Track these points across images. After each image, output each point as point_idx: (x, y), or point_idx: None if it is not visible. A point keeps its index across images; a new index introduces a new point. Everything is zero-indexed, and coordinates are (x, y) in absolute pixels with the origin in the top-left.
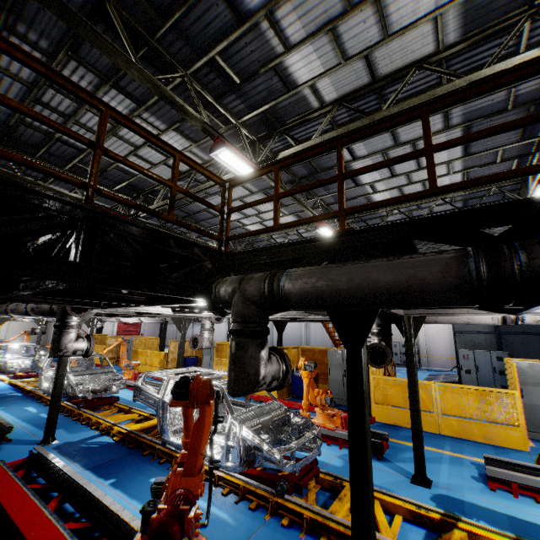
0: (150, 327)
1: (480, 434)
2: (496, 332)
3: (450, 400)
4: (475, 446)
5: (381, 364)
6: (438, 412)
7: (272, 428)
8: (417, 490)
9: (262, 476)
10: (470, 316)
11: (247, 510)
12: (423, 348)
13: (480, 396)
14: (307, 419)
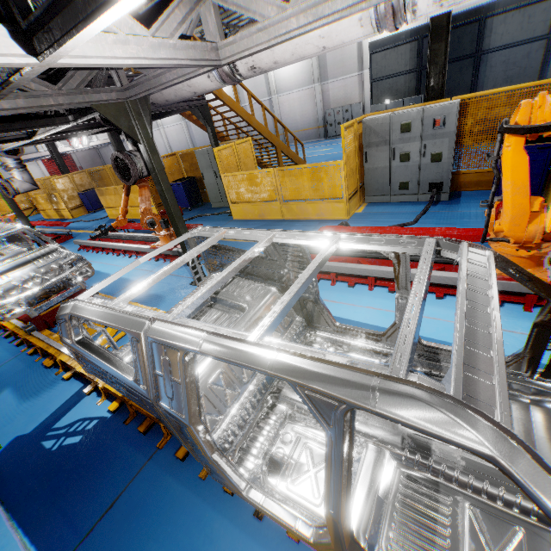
0: (85, 158)
1: (314, 213)
2: (418, 69)
3: (289, 185)
4: (301, 227)
5: (130, 179)
6: (280, 199)
7: (37, 275)
8: (187, 291)
9: (25, 319)
10: (188, 82)
11: (15, 347)
12: (368, 107)
13: (313, 174)
14: (79, 257)
